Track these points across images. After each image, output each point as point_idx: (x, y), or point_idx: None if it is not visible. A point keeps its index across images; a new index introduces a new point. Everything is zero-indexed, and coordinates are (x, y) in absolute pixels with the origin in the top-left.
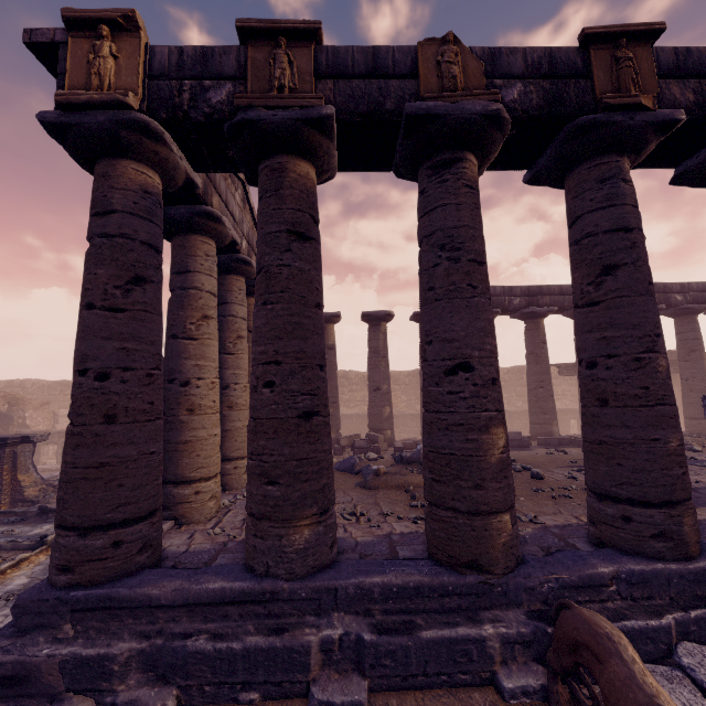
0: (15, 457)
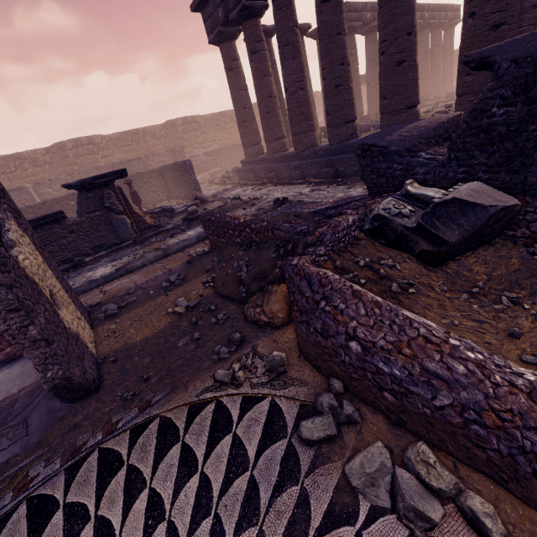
0: (122, 192)
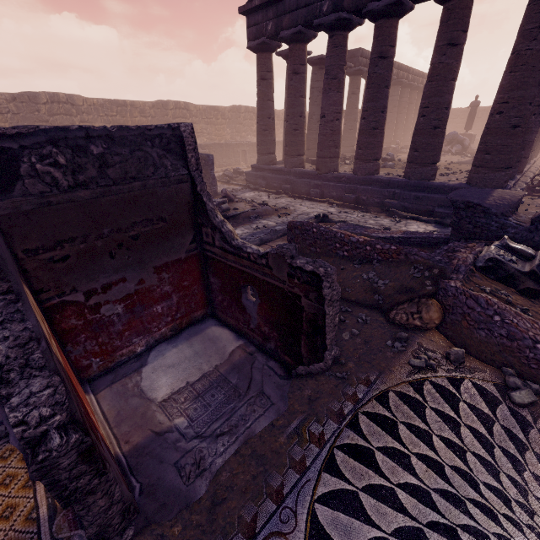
0: None
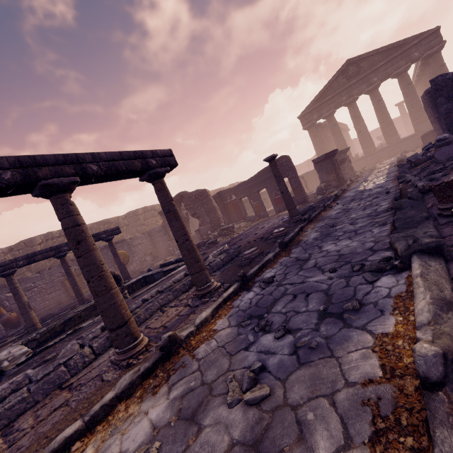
0: None
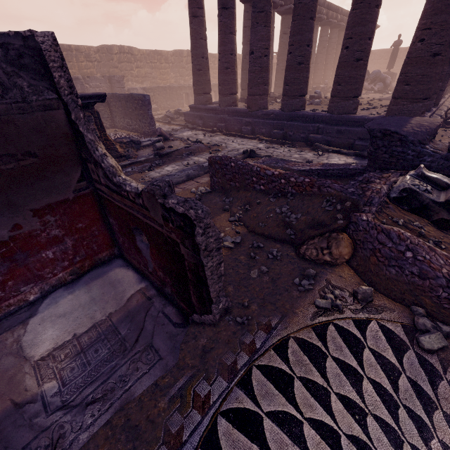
0: (98, 117)
